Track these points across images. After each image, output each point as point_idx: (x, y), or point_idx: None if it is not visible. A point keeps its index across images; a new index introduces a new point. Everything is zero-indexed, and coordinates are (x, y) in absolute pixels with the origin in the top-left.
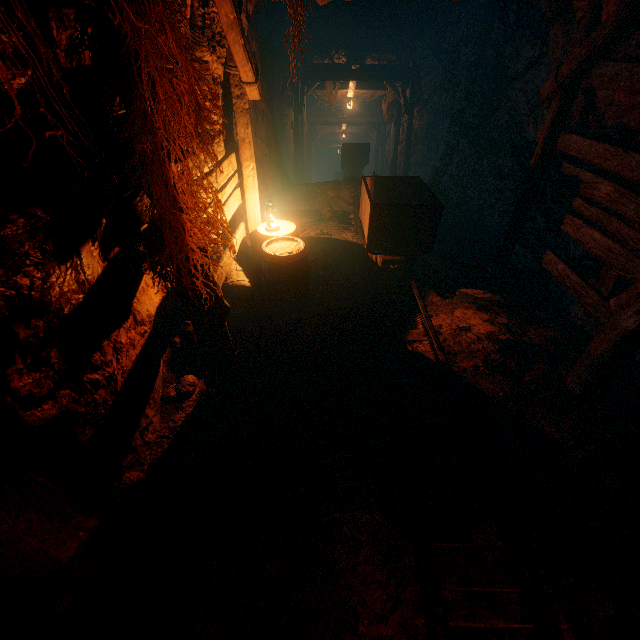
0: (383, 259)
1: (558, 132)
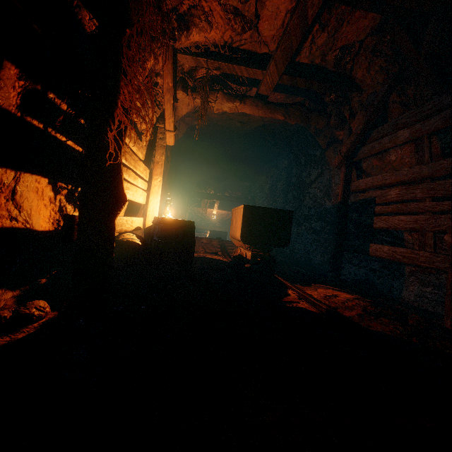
0: (252, 253)
1: (349, 182)
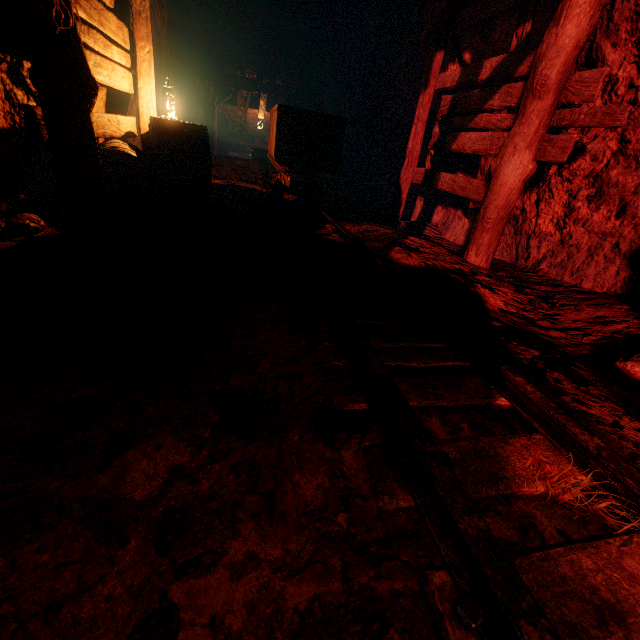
0: (291, 179)
1: (436, 75)
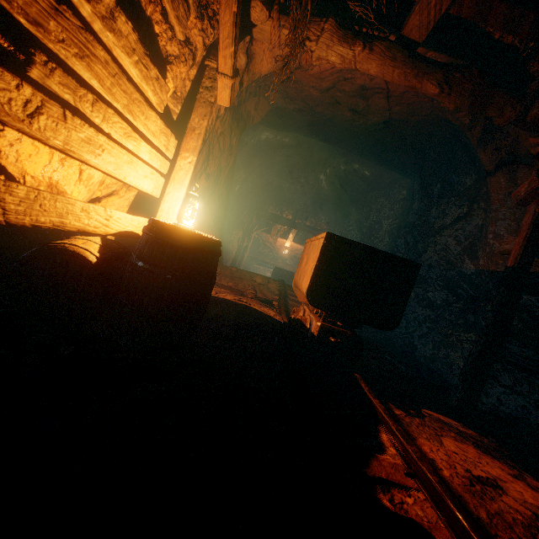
0: (322, 324)
1: None
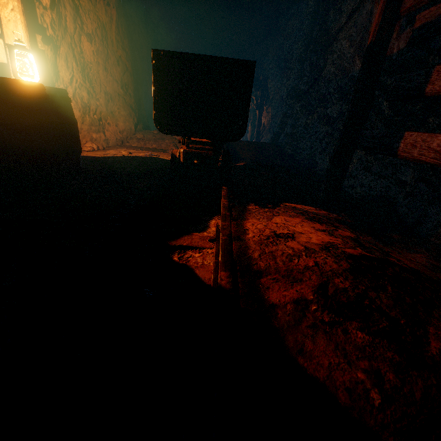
0: (185, 150)
1: None
